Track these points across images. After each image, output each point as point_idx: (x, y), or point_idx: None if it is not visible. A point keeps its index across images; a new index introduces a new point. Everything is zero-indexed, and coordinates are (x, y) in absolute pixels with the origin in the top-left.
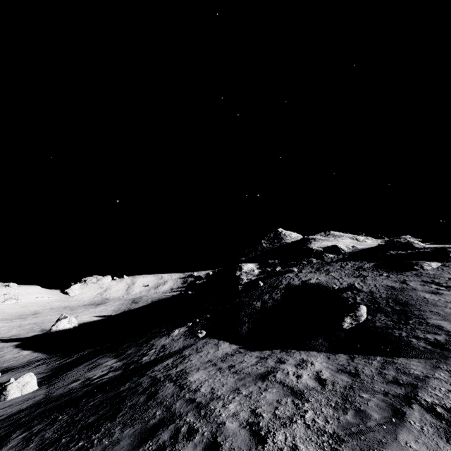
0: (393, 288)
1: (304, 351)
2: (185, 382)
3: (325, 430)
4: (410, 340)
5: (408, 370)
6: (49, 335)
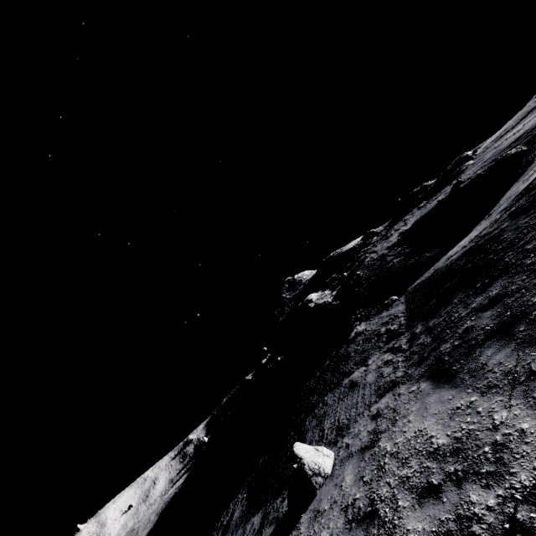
0: (485, 160)
1: None
2: None
3: None
4: None
5: None
6: None
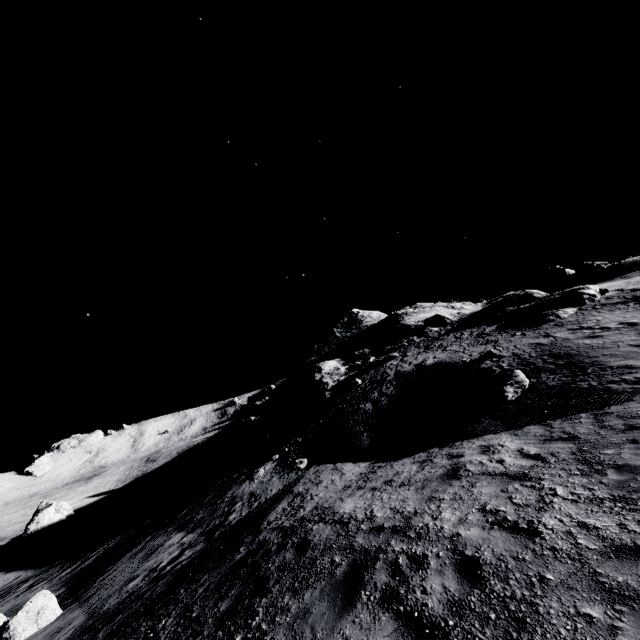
0: (540, 344)
1: (473, 438)
2: (340, 516)
3: (599, 498)
4: (608, 387)
5: (635, 413)
6: (26, 539)
